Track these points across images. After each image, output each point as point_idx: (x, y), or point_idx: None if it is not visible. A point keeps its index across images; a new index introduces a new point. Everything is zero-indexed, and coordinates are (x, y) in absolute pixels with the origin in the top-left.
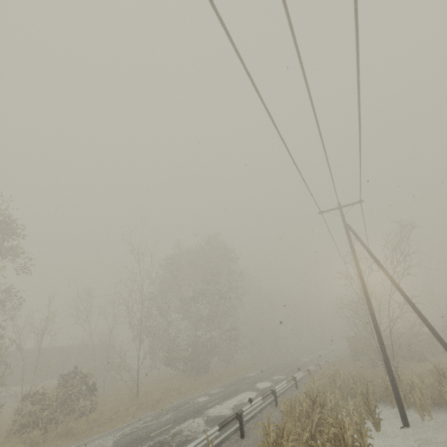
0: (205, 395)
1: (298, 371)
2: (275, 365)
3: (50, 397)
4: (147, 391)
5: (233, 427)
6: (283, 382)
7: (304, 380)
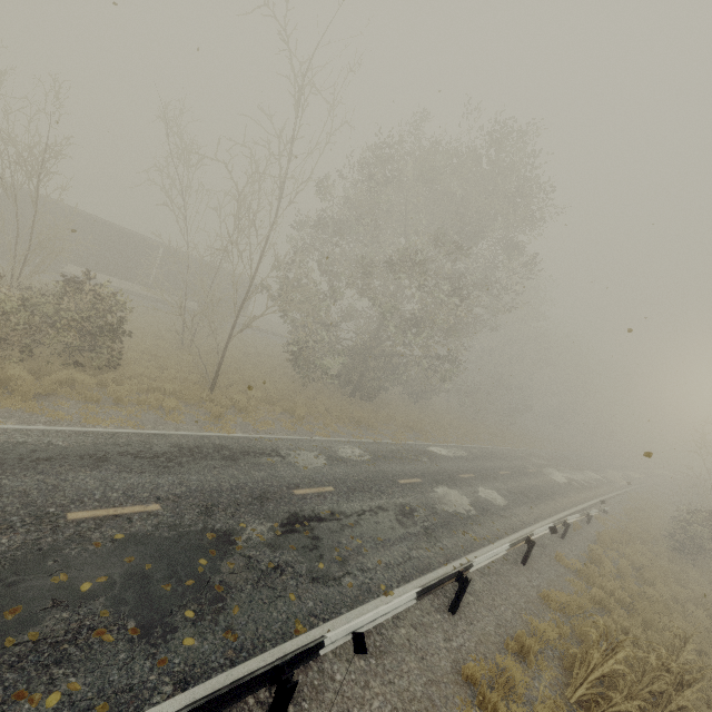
0: (323, 453)
1: (537, 504)
2: (494, 455)
3: (3, 301)
4: (249, 379)
5: (279, 646)
6: (501, 547)
7: (544, 541)
